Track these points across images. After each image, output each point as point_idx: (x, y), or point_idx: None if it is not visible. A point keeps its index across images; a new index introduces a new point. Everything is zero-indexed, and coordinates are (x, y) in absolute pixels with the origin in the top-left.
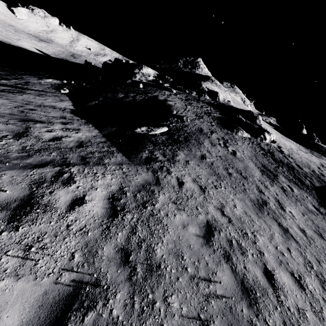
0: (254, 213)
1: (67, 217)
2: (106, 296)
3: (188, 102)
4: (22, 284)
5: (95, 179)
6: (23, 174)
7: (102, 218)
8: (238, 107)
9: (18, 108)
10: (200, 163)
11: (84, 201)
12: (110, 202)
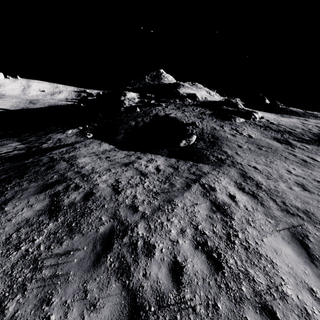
0: (307, 169)
1: (240, 205)
2: (305, 230)
3: (181, 110)
4: (270, 238)
5: (219, 182)
6: (192, 193)
7: (252, 200)
8: (214, 100)
9: (102, 159)
10: (244, 151)
11: (233, 196)
12: (243, 192)
